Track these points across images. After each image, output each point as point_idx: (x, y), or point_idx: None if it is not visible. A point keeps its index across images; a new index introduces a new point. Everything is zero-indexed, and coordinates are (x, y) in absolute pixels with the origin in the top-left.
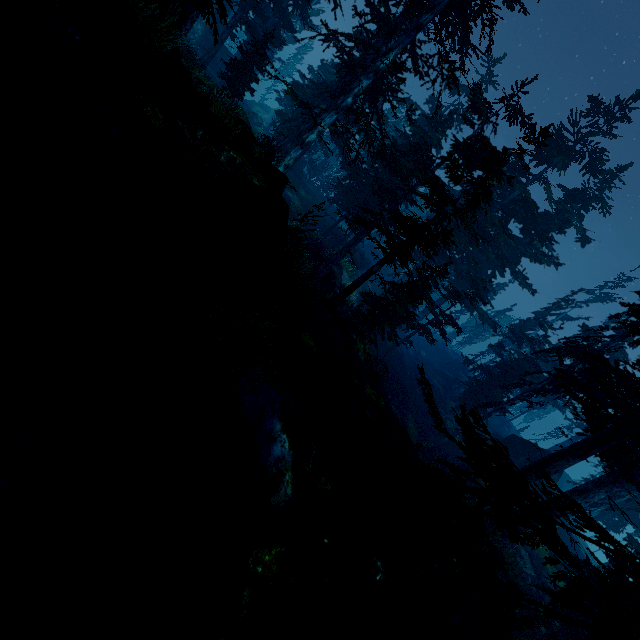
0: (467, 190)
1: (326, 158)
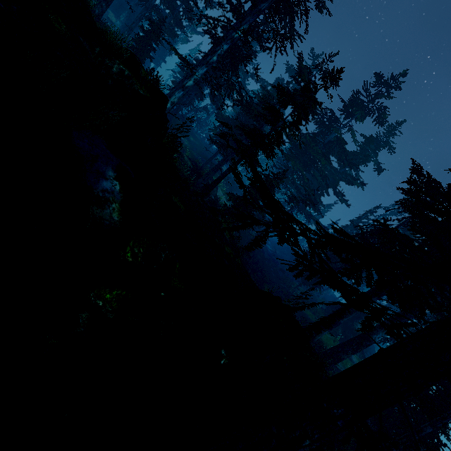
0: (292, 111)
1: (208, 116)
